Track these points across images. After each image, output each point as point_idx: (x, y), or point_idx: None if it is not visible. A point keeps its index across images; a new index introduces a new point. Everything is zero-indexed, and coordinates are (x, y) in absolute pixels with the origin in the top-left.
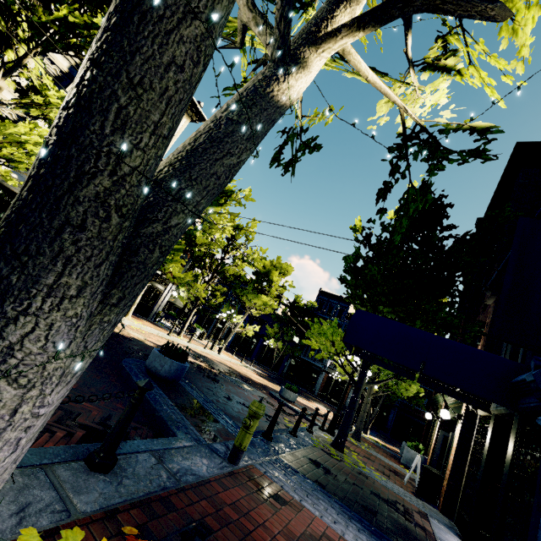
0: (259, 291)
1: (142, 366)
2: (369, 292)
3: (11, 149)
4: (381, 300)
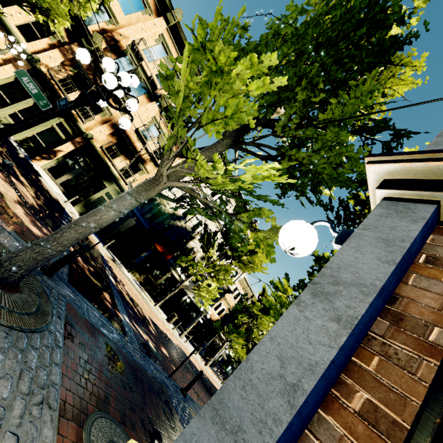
0: None
1: None
2: None
3: (202, 292)
4: None
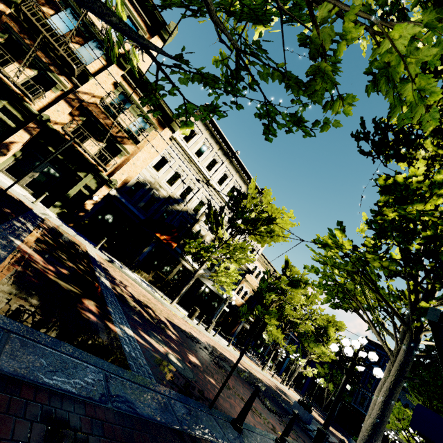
0: (318, 340)
1: (289, 410)
2: (424, 387)
3: (221, 277)
4: (435, 396)
